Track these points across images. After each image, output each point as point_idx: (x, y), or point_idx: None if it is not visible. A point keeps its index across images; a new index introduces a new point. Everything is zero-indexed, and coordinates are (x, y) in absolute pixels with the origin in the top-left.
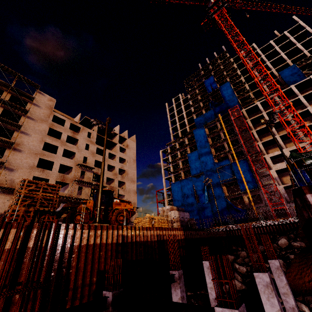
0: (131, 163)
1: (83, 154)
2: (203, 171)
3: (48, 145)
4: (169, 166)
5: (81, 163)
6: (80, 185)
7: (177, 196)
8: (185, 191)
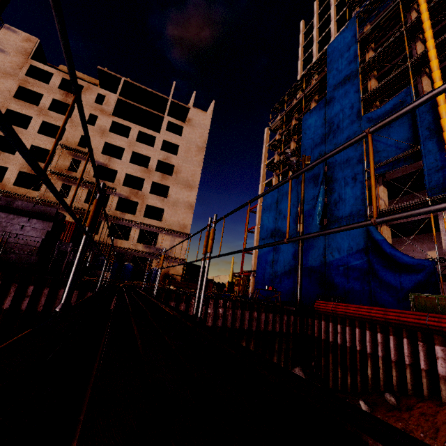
0: (191, 152)
1: (80, 131)
2: (326, 150)
3: (25, 118)
4: (274, 157)
5: (73, 146)
6: (67, 181)
7: (267, 218)
8: (282, 207)
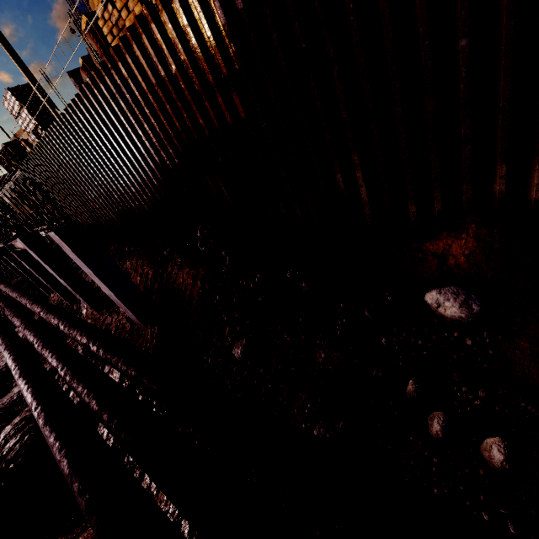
0: None
1: None
2: None
3: None
4: None
5: None
6: None
7: None
8: None
